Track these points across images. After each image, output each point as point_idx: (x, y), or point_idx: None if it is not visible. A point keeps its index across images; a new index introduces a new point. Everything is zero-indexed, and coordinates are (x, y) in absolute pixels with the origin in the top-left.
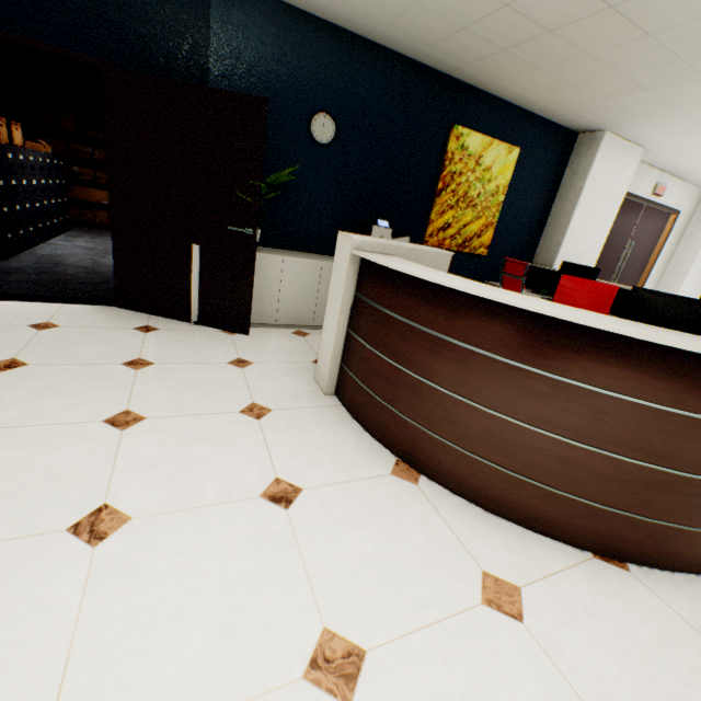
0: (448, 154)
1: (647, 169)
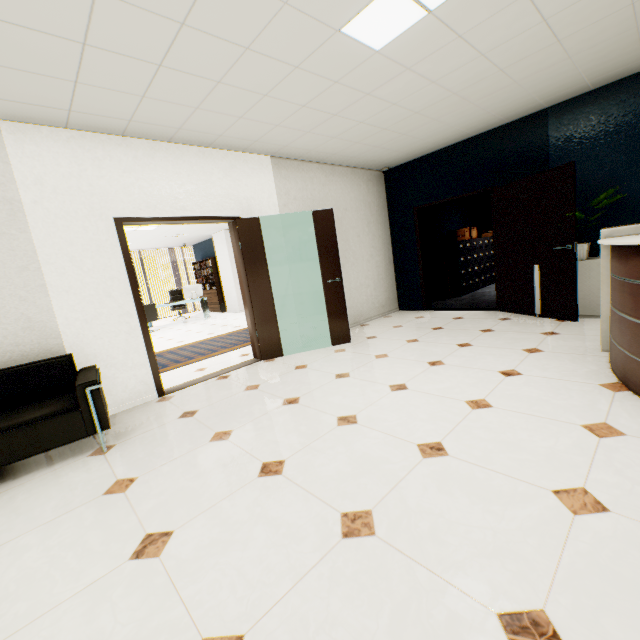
0: None
1: None
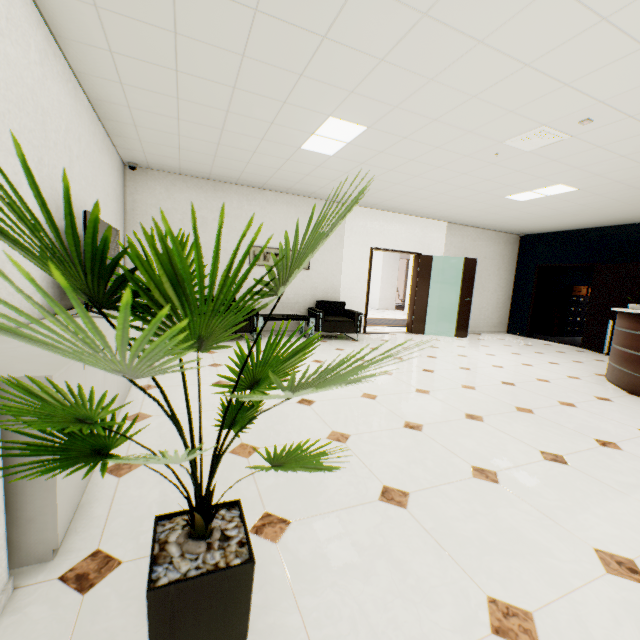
0: None
1: None
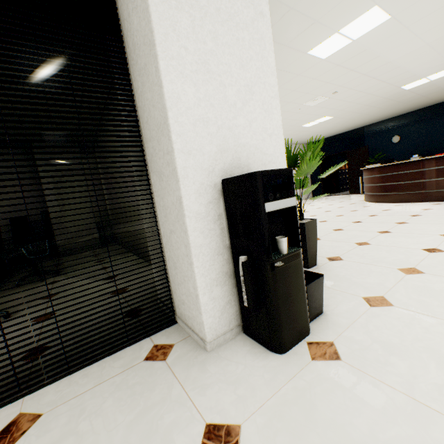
0: None
1: None
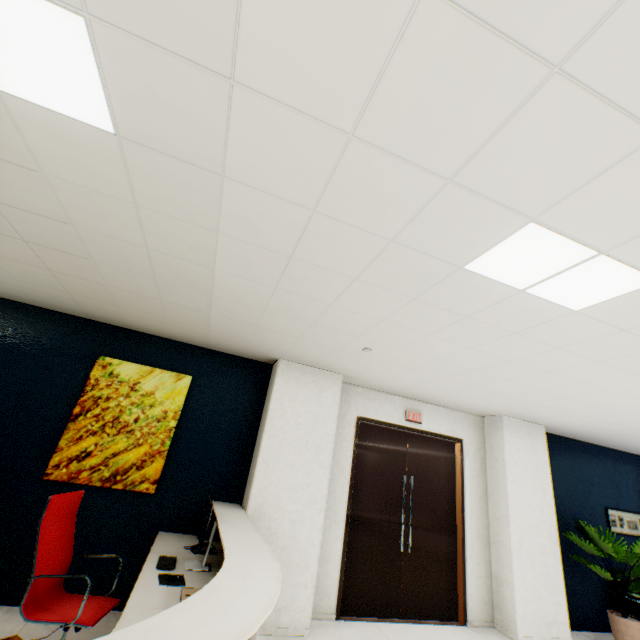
0: (92, 380)
1: (385, 395)
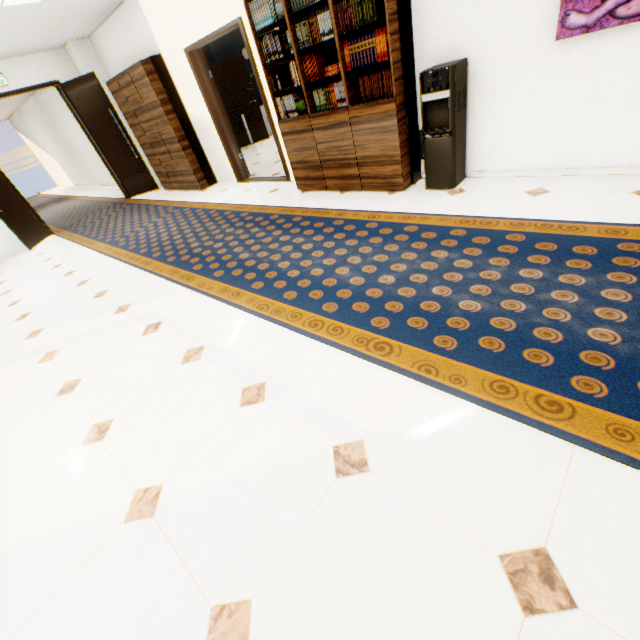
0: None
1: None
